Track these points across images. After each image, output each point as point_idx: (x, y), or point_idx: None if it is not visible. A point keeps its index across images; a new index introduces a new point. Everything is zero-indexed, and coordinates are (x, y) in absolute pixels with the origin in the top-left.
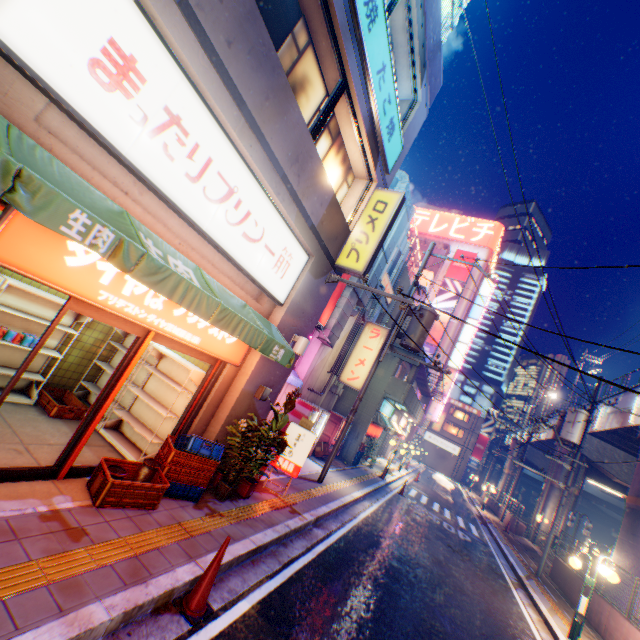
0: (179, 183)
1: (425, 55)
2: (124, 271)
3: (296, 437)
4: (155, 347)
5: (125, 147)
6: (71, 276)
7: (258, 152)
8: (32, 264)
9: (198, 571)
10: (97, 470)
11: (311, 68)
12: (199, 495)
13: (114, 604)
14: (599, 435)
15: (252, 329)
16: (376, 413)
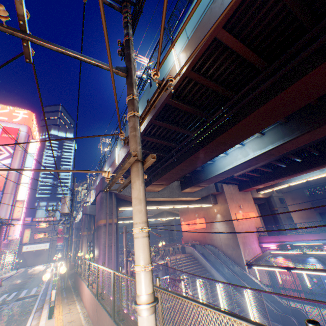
0: None
1: None
2: None
3: None
4: None
5: None
6: None
7: None
8: None
9: None
10: None
11: None
12: None
13: None
14: (95, 203)
15: None
16: None
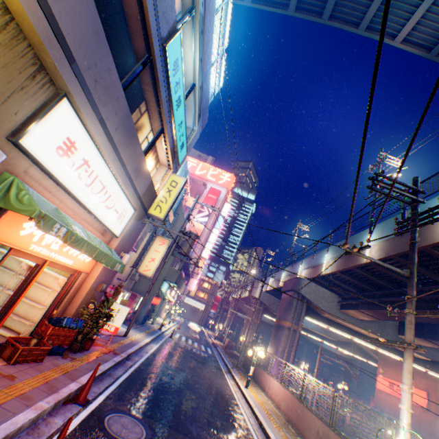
0: (82, 188)
1: (201, 111)
2: (66, 243)
3: (117, 310)
4: (28, 263)
5: (62, 178)
6: (21, 239)
7: (120, 169)
8: (5, 237)
9: (80, 384)
10: (5, 344)
11: (147, 120)
12: (64, 351)
13: (49, 400)
14: (269, 292)
15: (109, 257)
16: (159, 290)
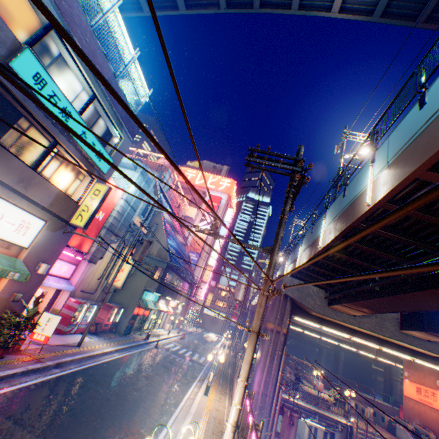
0: None
1: (121, 120)
2: None
3: (48, 320)
4: None
5: None
6: None
7: None
8: None
9: None
10: None
11: (36, 135)
12: None
13: None
14: None
15: None
16: (140, 300)
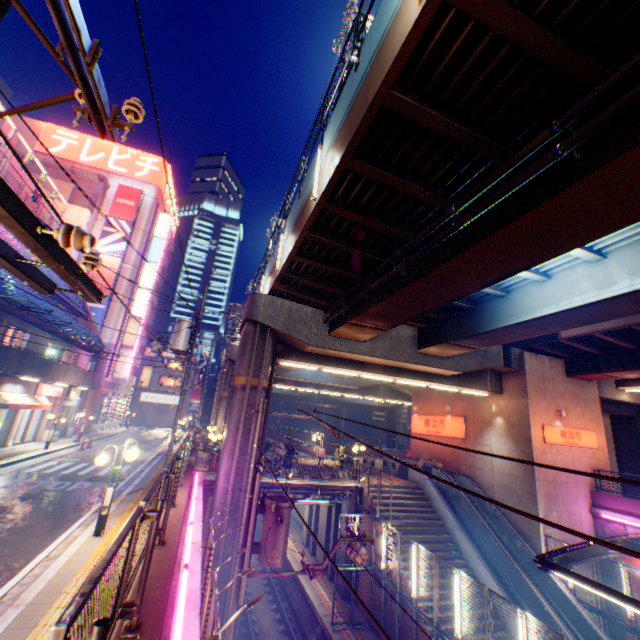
0: None
1: None
2: None
3: None
4: None
5: None
6: None
7: None
8: None
9: None
10: None
11: None
12: None
13: None
14: None
15: None
16: None
